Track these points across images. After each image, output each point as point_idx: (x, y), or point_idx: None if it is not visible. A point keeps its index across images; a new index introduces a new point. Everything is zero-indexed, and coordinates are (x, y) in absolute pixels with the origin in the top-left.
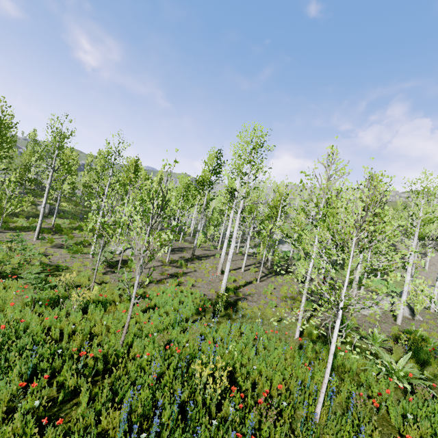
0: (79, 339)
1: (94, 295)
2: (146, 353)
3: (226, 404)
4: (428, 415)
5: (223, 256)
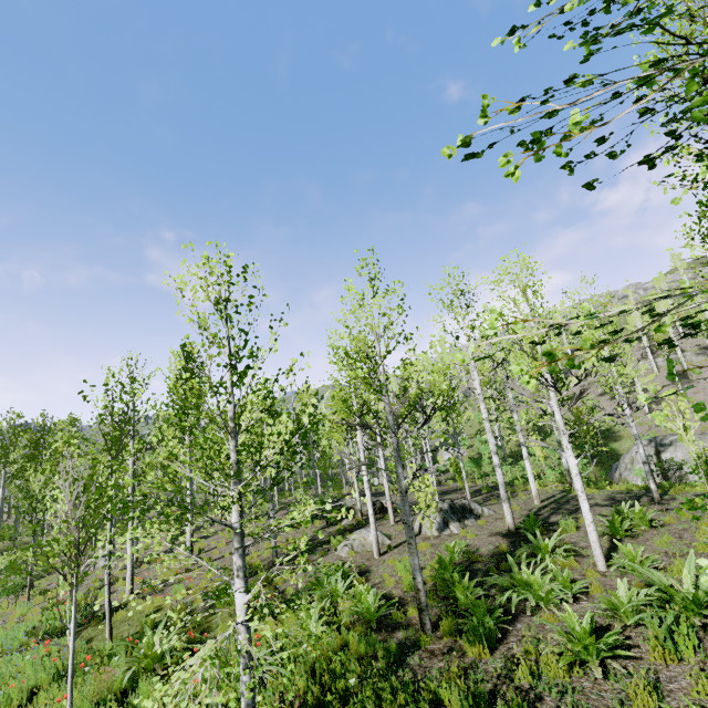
0: None
1: None
2: None
3: None
4: None
5: (188, 529)
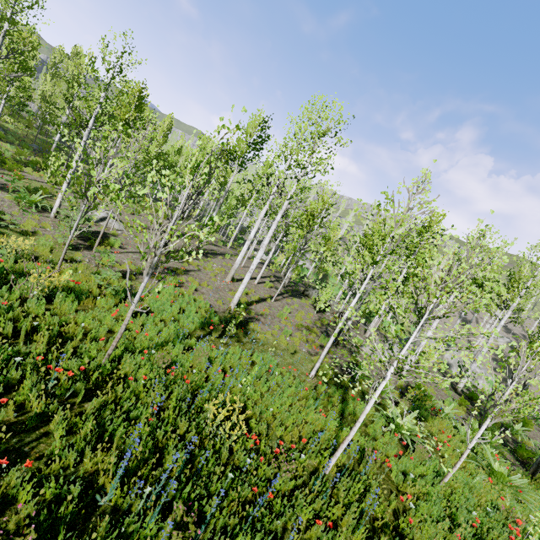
0: (42, 341)
1: (65, 280)
2: (142, 376)
3: (239, 451)
4: (422, 472)
5: (239, 262)
